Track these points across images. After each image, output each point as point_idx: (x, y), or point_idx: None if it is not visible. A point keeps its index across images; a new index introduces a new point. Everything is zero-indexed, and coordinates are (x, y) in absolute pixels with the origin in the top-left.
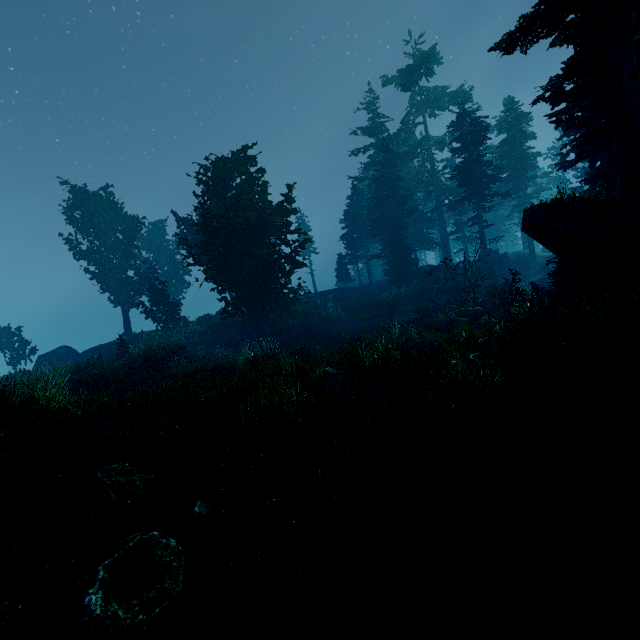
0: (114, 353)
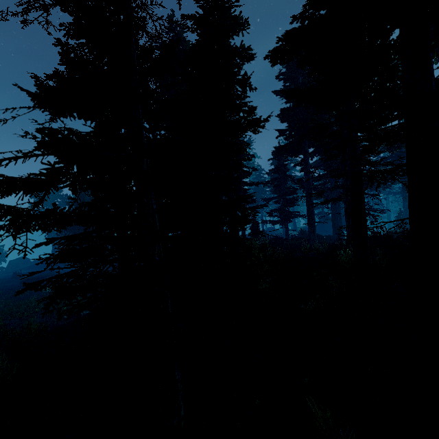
0: (41, 265)
